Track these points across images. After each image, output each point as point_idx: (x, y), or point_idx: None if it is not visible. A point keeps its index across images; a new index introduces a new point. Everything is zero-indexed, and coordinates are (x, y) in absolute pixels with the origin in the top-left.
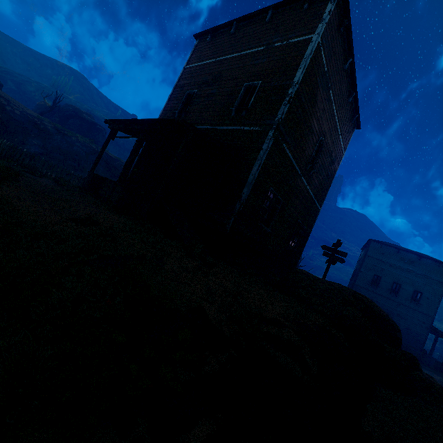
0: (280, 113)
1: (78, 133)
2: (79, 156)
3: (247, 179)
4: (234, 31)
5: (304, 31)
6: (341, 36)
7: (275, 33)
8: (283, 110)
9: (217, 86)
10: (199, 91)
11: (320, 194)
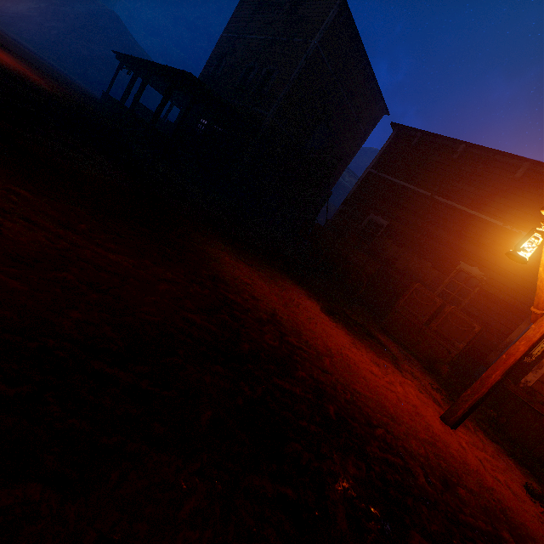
0: None
1: None
2: None
3: None
4: None
5: None
6: None
7: None
8: None
9: None
10: None
11: None
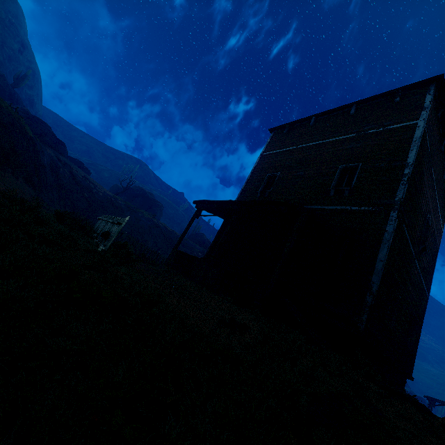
0: (400, 193)
1: (141, 209)
2: (144, 229)
3: (373, 265)
4: (314, 124)
5: (403, 118)
6: (437, 120)
7: (364, 122)
8: (403, 190)
9: (303, 169)
10: (282, 173)
11: (427, 278)
